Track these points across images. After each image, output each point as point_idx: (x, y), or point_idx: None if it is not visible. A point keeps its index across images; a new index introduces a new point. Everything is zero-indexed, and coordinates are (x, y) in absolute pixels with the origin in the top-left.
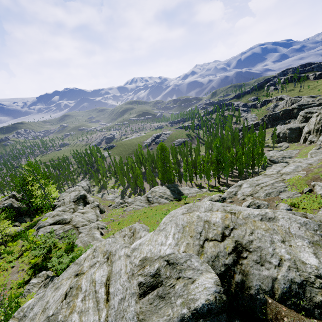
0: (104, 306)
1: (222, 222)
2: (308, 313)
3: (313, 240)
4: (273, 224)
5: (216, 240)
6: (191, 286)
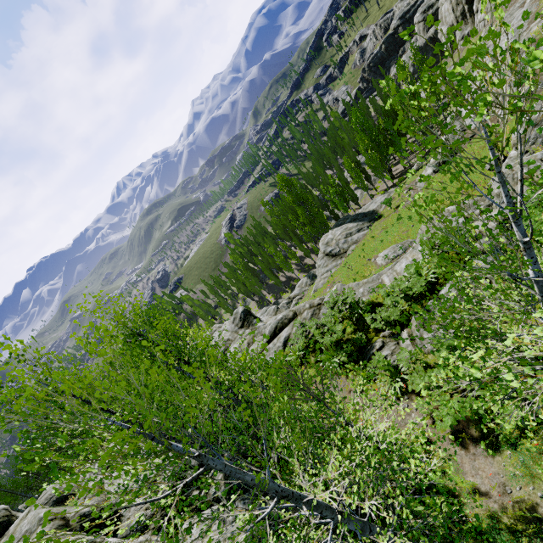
0: None
1: None
2: None
3: None
4: None
5: None
6: None
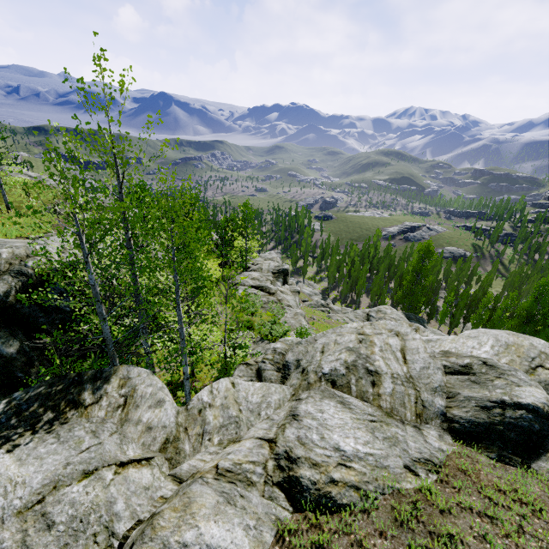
0: (404, 365)
1: None
2: None
3: None
4: None
5: None
6: (516, 388)
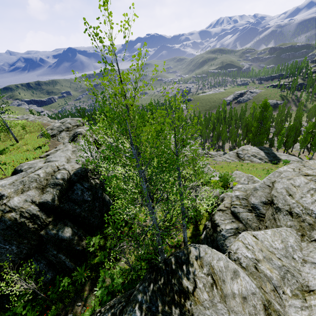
0: None
1: None
2: None
3: None
4: None
5: None
6: None
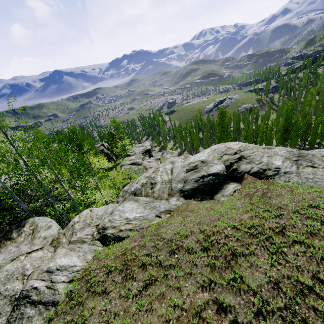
0: (170, 175)
1: (238, 148)
2: (261, 178)
3: (287, 157)
4: (269, 150)
5: (230, 155)
6: (210, 168)
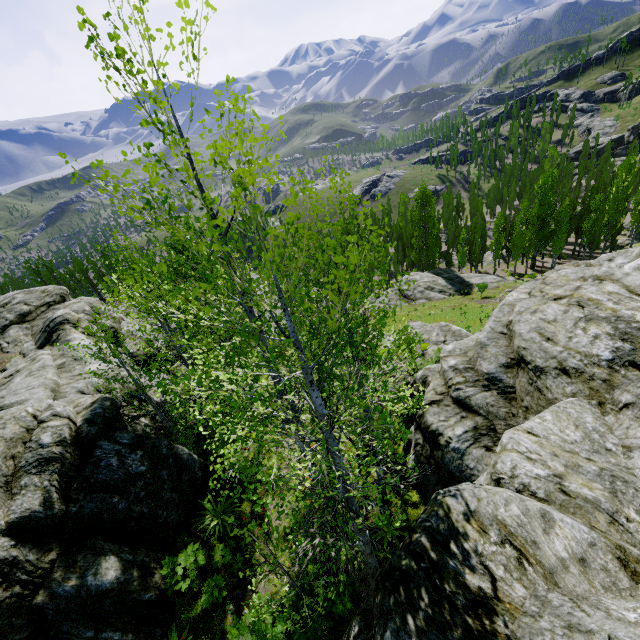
0: None
1: None
2: None
3: None
4: None
5: None
6: None
